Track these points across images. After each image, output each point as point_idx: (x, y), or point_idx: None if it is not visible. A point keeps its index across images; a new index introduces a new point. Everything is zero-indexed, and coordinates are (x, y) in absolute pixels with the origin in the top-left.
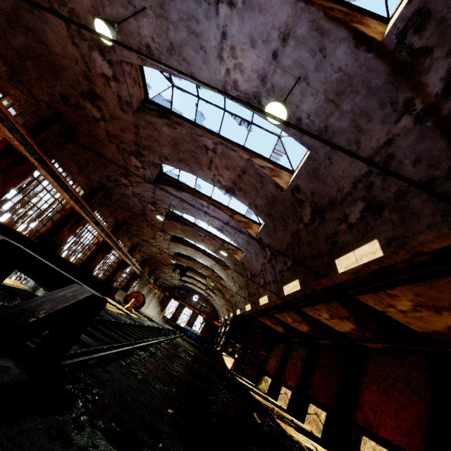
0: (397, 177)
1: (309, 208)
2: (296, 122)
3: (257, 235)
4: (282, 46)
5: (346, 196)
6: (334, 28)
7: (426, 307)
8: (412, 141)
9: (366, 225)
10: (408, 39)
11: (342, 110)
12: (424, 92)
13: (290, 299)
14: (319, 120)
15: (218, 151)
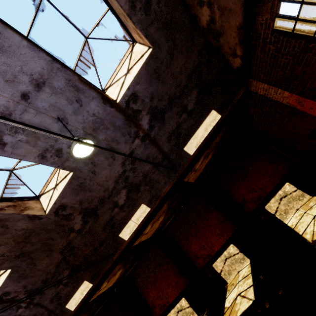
0: (164, 167)
1: (79, 216)
2: (55, 152)
3: None
4: (36, 90)
5: (112, 191)
6: (87, 89)
7: (155, 221)
8: (142, 150)
9: (132, 200)
10: (131, 105)
11: (99, 139)
12: (142, 128)
13: (78, 307)
14: None
15: None
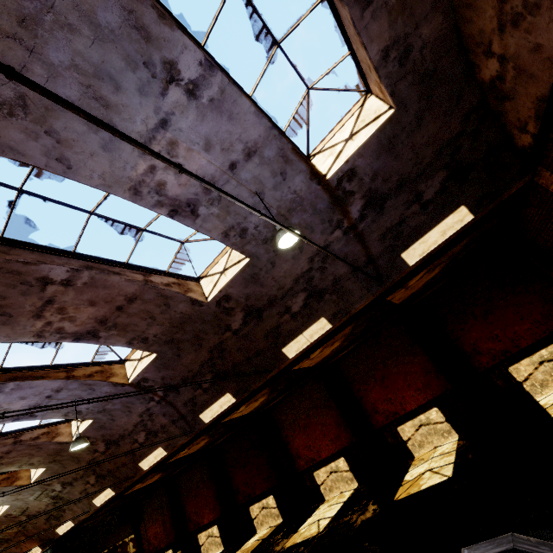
0: (370, 276)
1: (240, 313)
2: (240, 232)
3: (136, 377)
4: (245, 160)
5: (288, 292)
6: (297, 161)
7: (328, 346)
8: (342, 246)
9: (310, 310)
10: (343, 184)
11: (291, 223)
12: (349, 217)
13: (212, 422)
14: (267, 230)
15: (78, 281)
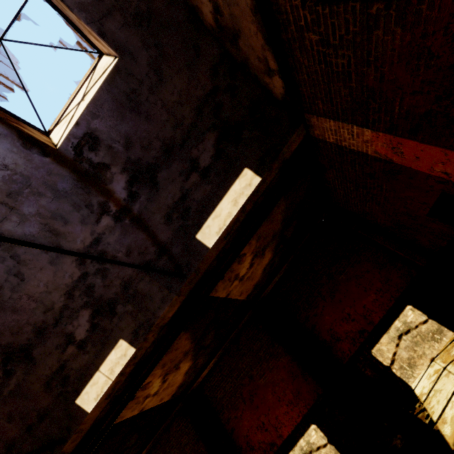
0: (138, 267)
1: None
2: None
3: None
4: None
5: (61, 313)
6: None
7: (171, 371)
8: (118, 236)
9: (102, 332)
10: (86, 154)
11: (24, 213)
12: (114, 197)
13: None
14: None
15: None
